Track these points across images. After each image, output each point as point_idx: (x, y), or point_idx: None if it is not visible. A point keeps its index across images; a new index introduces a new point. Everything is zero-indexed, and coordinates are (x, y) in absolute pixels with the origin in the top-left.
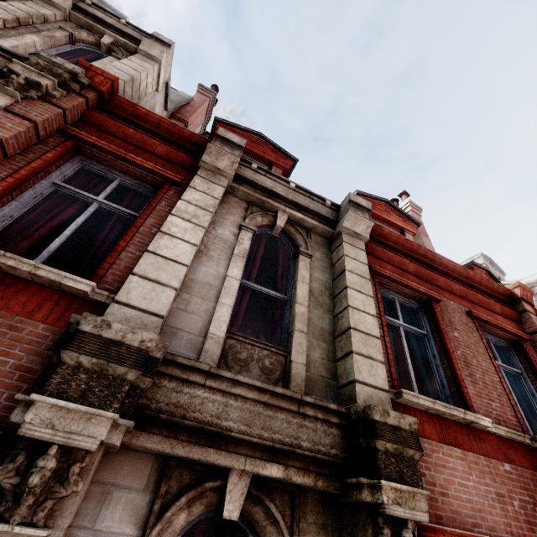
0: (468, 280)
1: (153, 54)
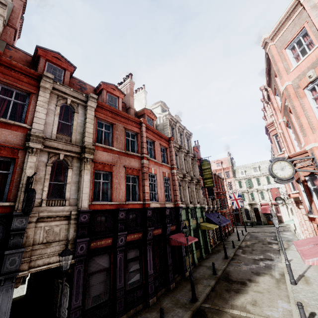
0: (128, 118)
1: None
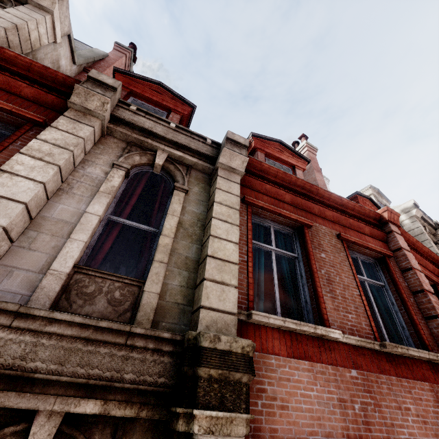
0: (342, 207)
1: (44, 5)
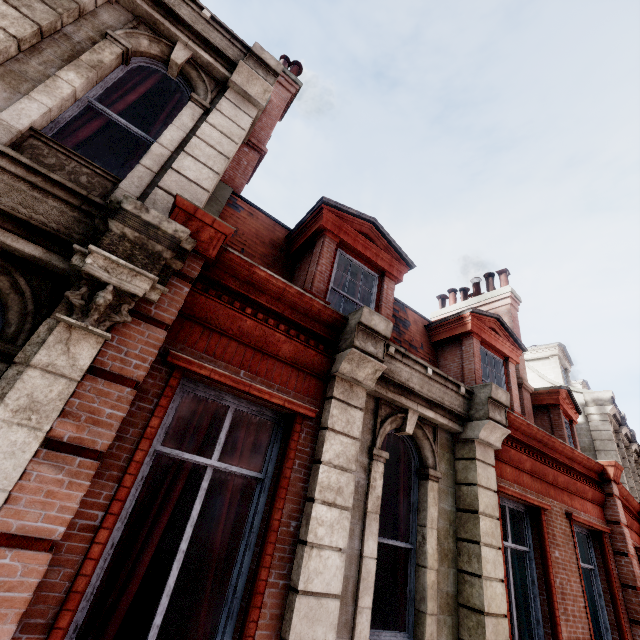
0: (571, 461)
1: (251, 93)
